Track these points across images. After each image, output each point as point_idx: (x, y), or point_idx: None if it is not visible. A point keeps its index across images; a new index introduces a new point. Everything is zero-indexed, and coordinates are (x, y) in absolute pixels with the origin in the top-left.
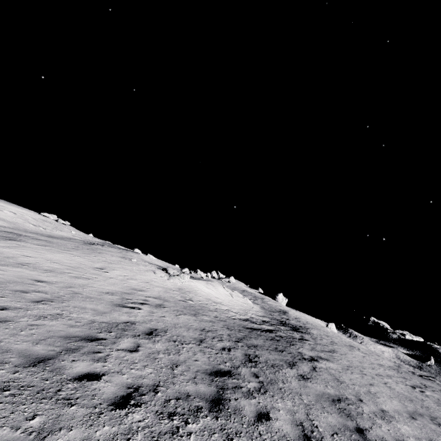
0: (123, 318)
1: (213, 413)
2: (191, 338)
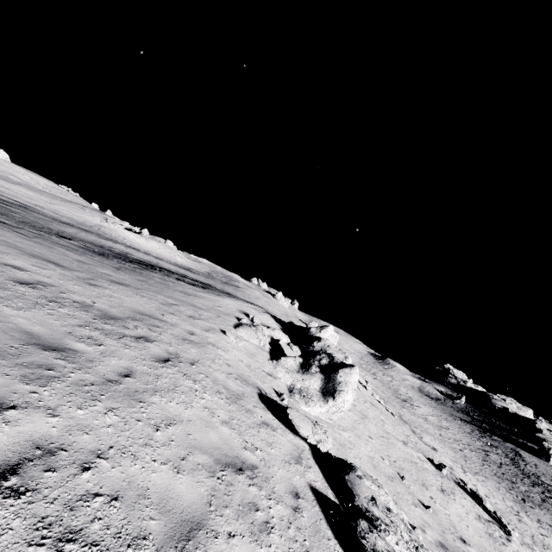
0: (23, 203)
1: (6, 202)
2: (47, 214)
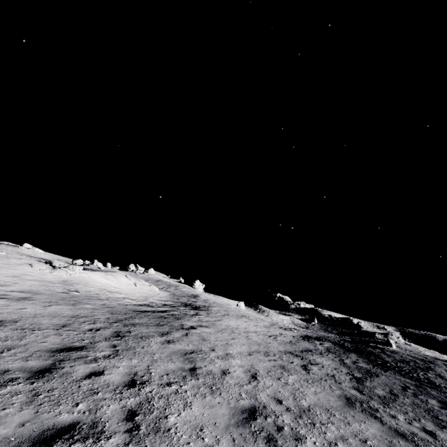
0: None
1: (31, 380)
2: (51, 325)
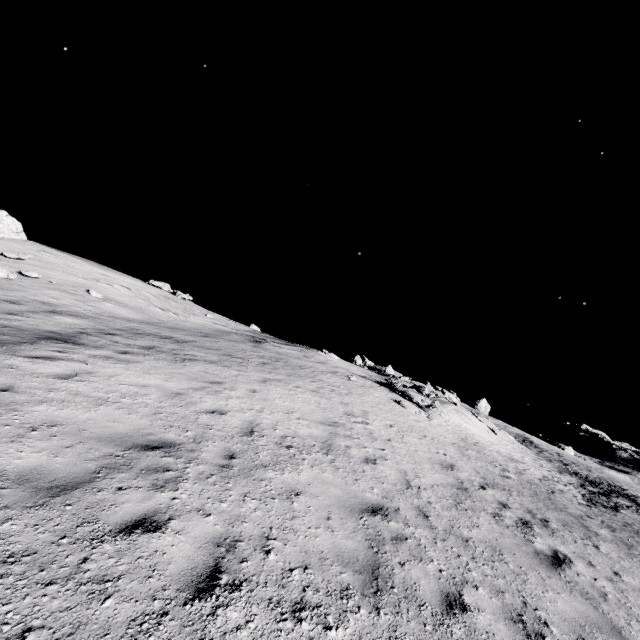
0: None
1: None
2: None
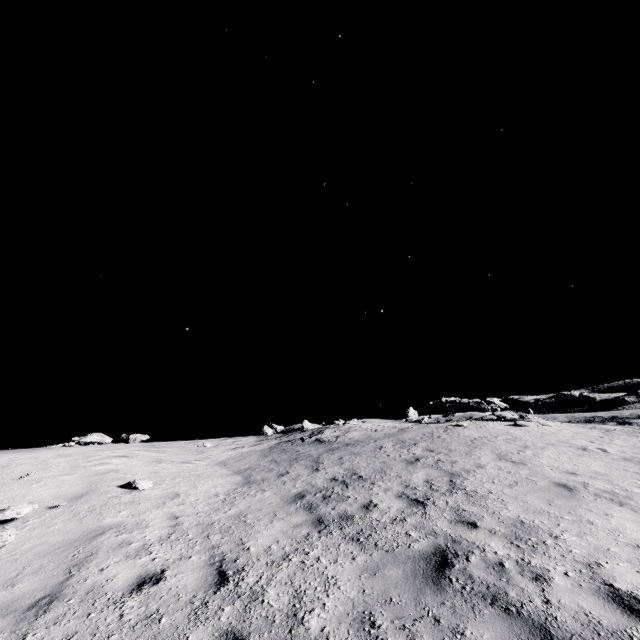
0: None
1: None
2: None
